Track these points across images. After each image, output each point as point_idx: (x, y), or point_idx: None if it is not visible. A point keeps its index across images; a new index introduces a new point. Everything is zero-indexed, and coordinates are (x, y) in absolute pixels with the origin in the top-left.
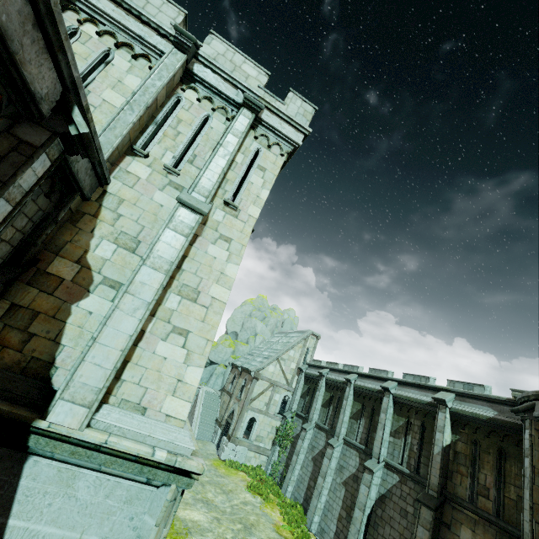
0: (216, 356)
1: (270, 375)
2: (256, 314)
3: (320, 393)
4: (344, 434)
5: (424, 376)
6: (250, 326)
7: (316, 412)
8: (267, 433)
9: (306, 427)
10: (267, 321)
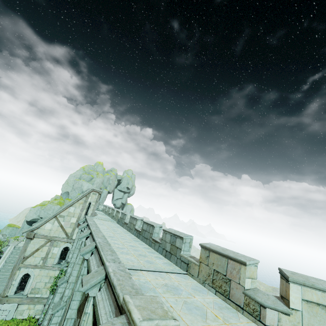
0: (45, 213)
1: (47, 232)
2: (84, 177)
3: (76, 247)
4: (69, 296)
5: (152, 225)
6: (78, 186)
7: (71, 265)
8: (44, 284)
9: (59, 282)
10: (93, 181)
